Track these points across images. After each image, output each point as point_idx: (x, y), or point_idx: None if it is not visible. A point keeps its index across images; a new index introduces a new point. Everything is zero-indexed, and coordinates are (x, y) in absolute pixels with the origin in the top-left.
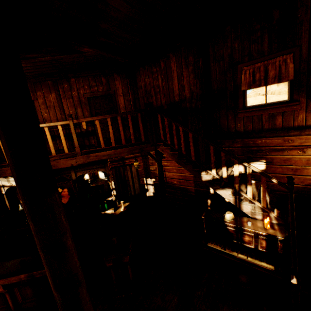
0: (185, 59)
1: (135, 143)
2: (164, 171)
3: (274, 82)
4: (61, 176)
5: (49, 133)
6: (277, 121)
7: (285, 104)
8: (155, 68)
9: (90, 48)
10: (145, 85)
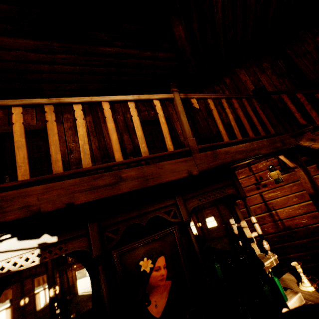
0: (258, 67)
1: (267, 135)
2: (274, 208)
3: None
4: (141, 225)
5: (136, 112)
6: None
7: None
8: (218, 86)
9: (184, 29)
10: (206, 106)
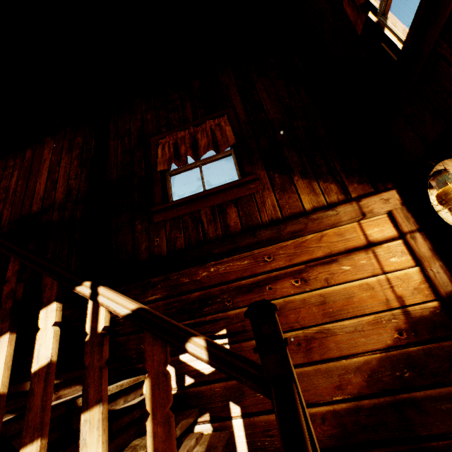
0: (70, 141)
1: None
2: None
3: (209, 150)
4: None
5: None
6: (230, 218)
7: (234, 182)
8: (14, 160)
9: None
10: None
